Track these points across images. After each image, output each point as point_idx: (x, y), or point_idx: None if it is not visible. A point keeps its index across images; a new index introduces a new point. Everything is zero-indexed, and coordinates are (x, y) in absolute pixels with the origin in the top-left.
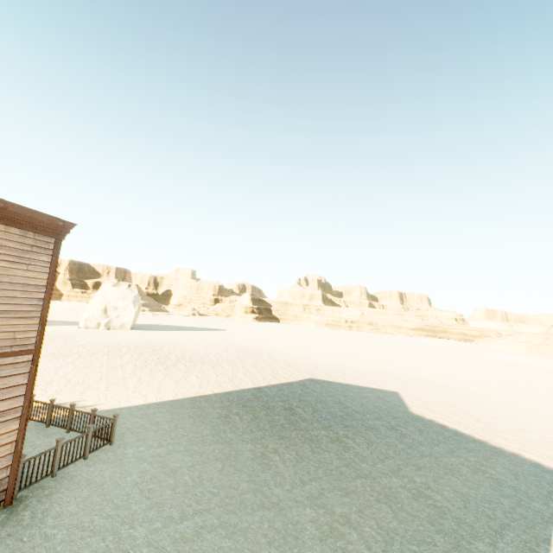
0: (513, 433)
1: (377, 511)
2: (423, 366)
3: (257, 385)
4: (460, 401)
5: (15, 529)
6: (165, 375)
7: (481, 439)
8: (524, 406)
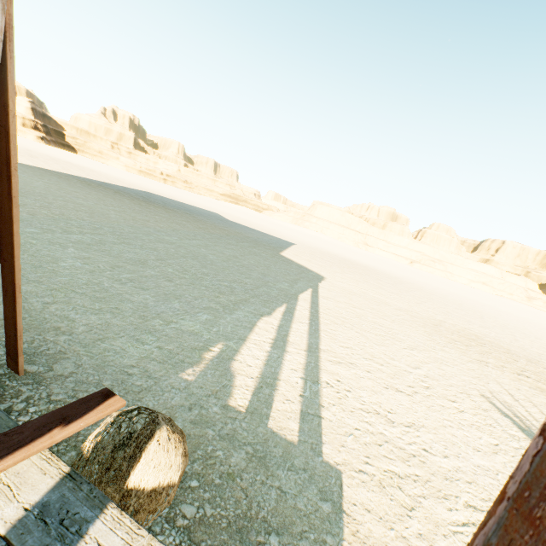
0: (279, 235)
1: (220, 231)
2: (231, 212)
3: (101, 181)
4: (255, 225)
5: None
6: None
7: (265, 233)
8: (285, 233)
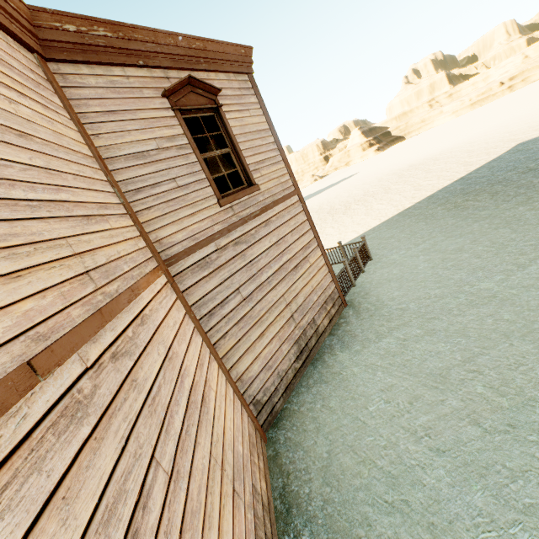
0: None
1: None
2: None
3: (456, 179)
4: None
5: (370, 313)
6: (350, 217)
7: None
8: None
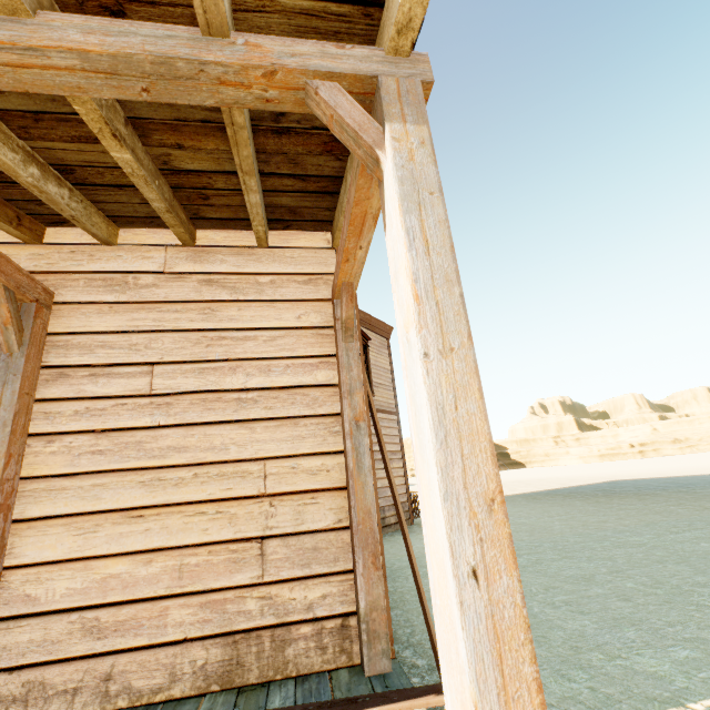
0: None
1: None
2: None
3: (548, 489)
4: None
5: None
6: None
7: None
8: None
